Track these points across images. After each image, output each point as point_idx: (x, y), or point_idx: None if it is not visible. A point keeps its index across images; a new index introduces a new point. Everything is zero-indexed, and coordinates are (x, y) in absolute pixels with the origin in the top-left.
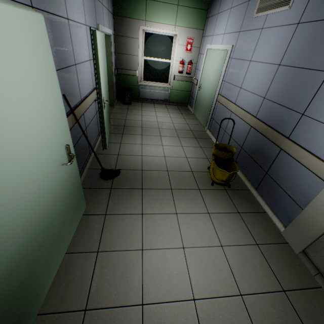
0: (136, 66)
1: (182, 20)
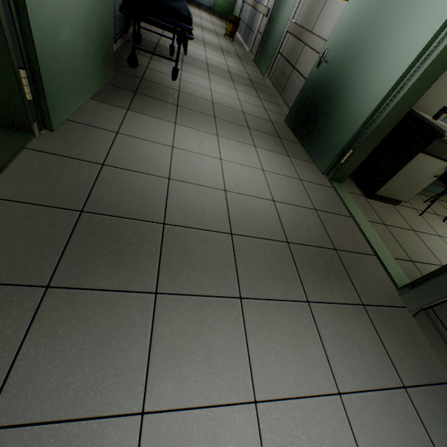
0: None
1: None
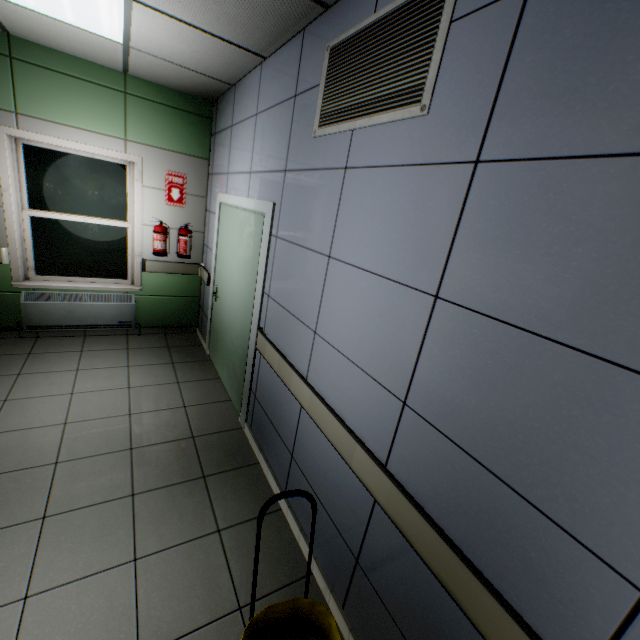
0: (1, 234)
1: (145, 130)
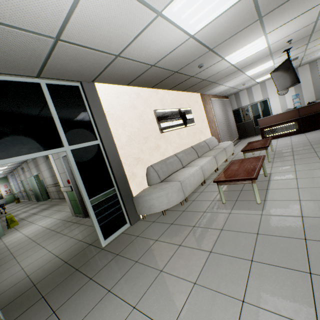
0: None
1: (0, 182)
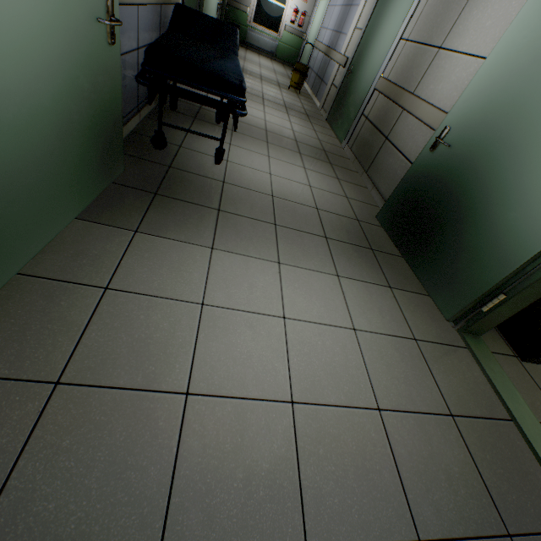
0: (249, 2)
1: None
